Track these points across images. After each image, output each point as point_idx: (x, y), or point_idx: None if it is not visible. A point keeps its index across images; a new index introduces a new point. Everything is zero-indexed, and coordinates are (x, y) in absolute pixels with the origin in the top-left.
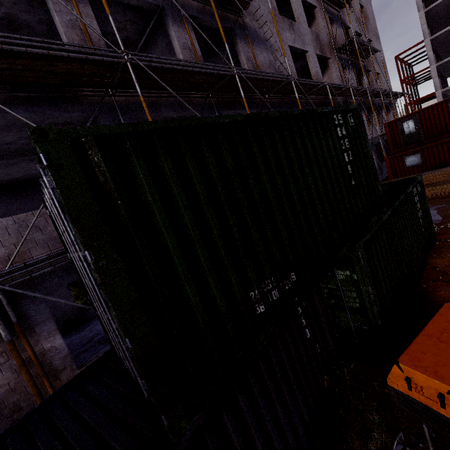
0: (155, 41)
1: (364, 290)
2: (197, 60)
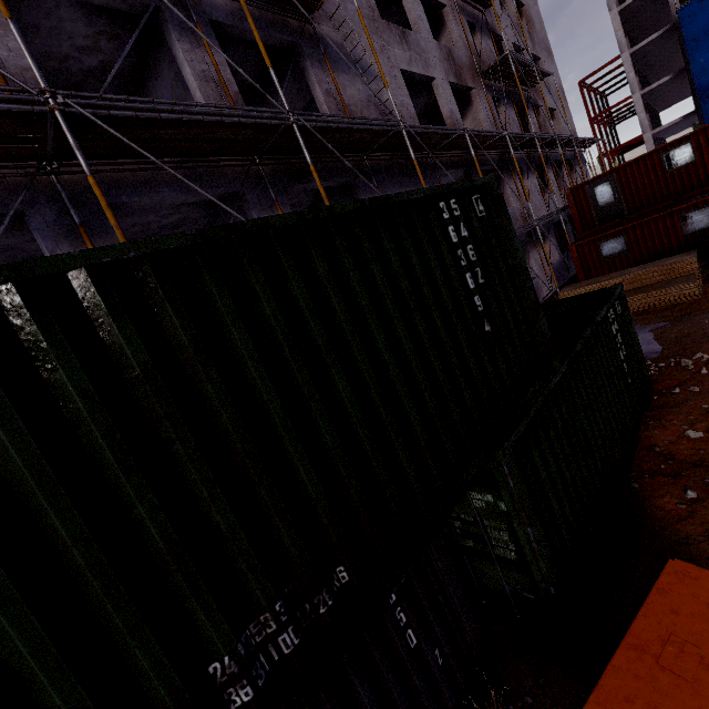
0: (157, 68)
1: (521, 532)
2: (230, 101)
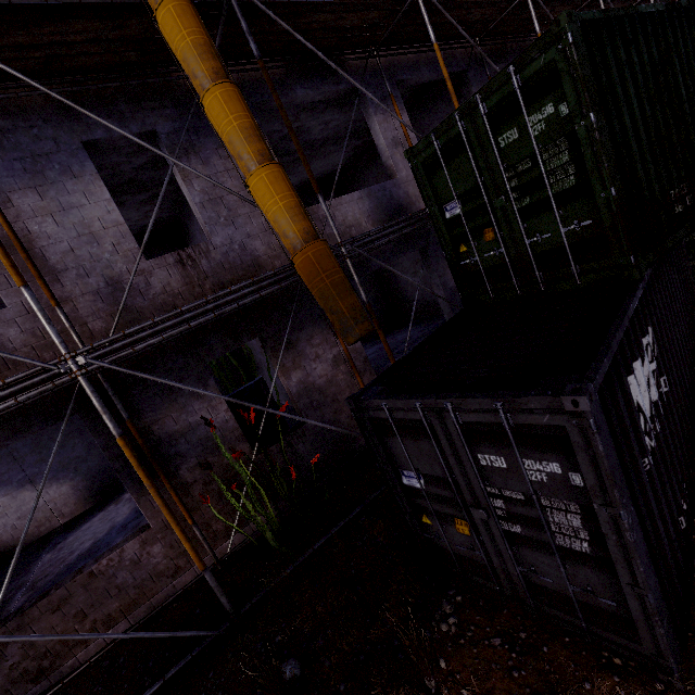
0: None
1: None
2: None
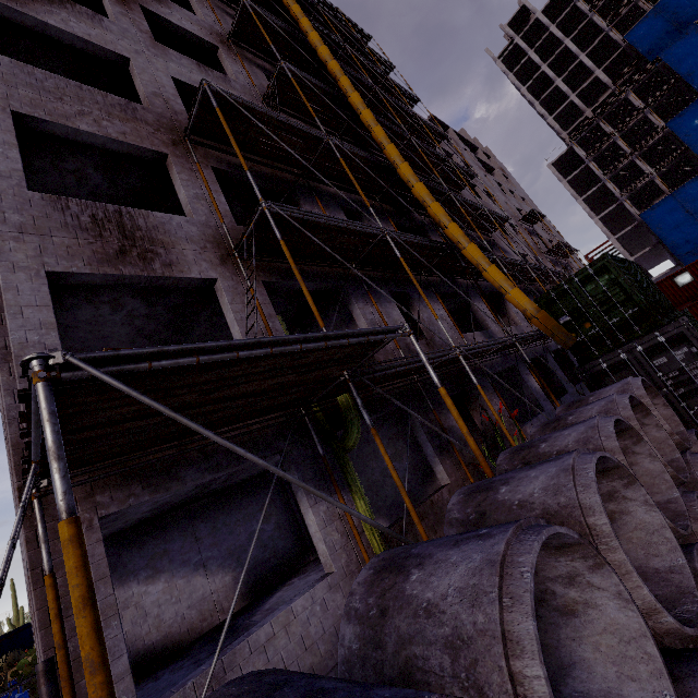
0: None
1: None
2: None
